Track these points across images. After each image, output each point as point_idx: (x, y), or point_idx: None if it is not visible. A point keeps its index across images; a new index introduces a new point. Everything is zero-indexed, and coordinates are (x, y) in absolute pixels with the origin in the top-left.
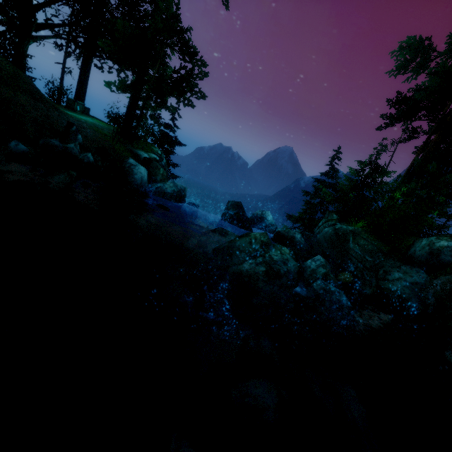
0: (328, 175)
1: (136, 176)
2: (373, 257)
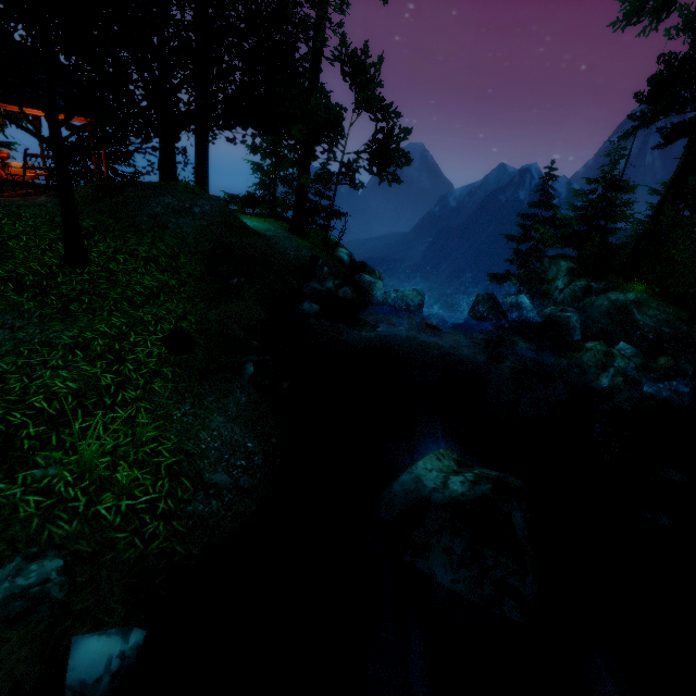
0: (541, 206)
1: (377, 295)
2: (672, 327)
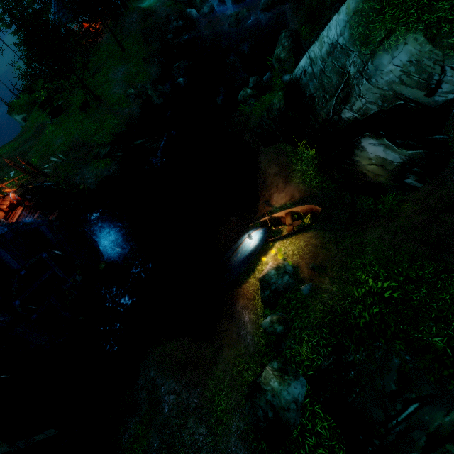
0: None
1: (194, 16)
2: None
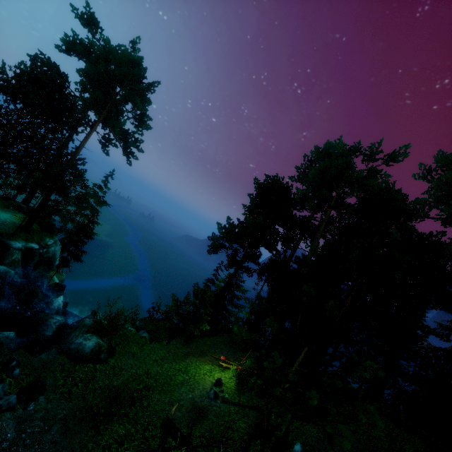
0: (210, 282)
1: None
2: None
